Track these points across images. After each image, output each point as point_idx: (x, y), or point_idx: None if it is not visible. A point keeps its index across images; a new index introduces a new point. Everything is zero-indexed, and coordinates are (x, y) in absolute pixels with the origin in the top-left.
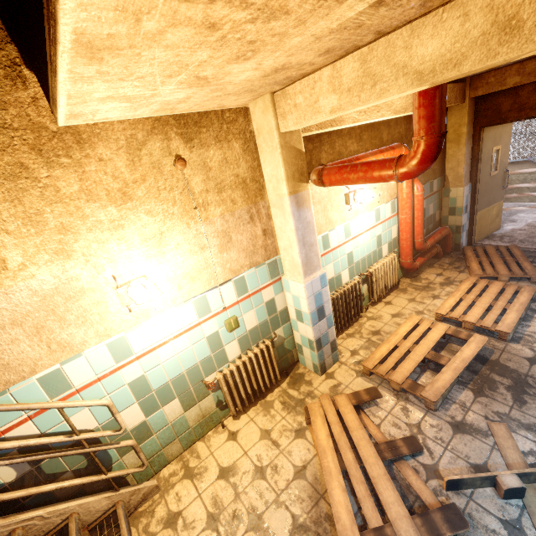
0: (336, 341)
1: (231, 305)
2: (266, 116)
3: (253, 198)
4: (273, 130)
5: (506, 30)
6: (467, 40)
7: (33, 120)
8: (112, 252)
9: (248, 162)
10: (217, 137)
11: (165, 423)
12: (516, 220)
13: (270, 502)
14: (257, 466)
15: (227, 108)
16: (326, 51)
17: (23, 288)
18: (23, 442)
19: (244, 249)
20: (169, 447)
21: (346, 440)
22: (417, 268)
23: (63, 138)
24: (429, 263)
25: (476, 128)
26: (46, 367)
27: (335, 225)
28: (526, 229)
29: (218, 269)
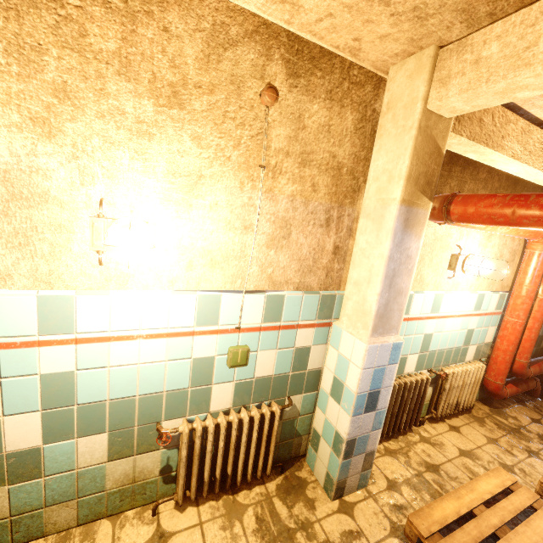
0: (374, 454)
1: (249, 328)
2: (413, 81)
3: (341, 196)
4: (417, 100)
5: None
6: None
7: None
8: (118, 164)
9: (354, 147)
10: (330, 92)
11: (69, 465)
12: None
13: None
14: None
15: (358, 64)
16: None
17: None
18: None
19: (300, 258)
20: (56, 509)
21: None
22: (505, 397)
23: None
24: (518, 397)
25: None
26: None
27: (425, 288)
28: None
29: (254, 267)
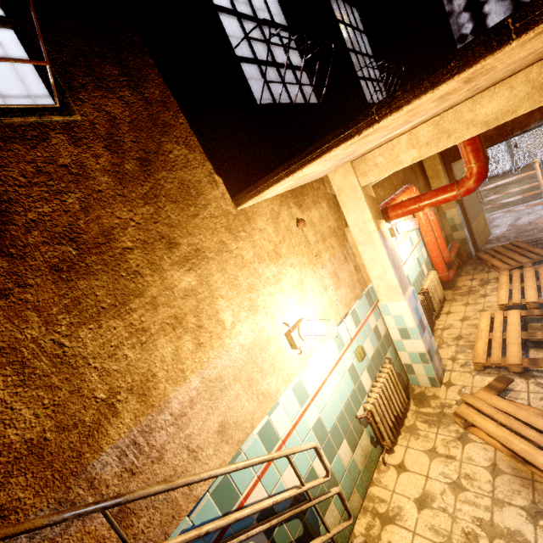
0: (438, 350)
1: (354, 336)
2: (348, 178)
3: (342, 242)
4: (356, 186)
5: (542, 89)
6: (517, 99)
7: (224, 208)
8: (278, 302)
9: (332, 216)
10: (313, 201)
11: (343, 469)
12: (497, 225)
13: (490, 507)
14: (449, 482)
15: (313, 180)
16: (417, 123)
17: (235, 344)
18: (273, 499)
19: (348, 285)
20: (352, 499)
21: (517, 422)
22: (452, 279)
23: (239, 218)
24: (455, 274)
25: (446, 164)
26: (259, 420)
27: None
28: (511, 228)
29: (338, 305)
